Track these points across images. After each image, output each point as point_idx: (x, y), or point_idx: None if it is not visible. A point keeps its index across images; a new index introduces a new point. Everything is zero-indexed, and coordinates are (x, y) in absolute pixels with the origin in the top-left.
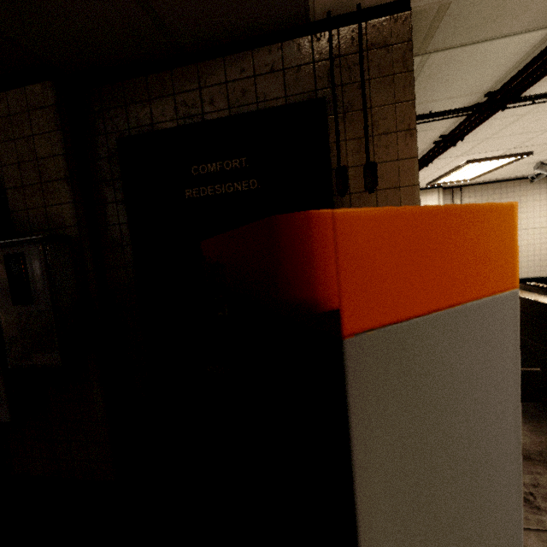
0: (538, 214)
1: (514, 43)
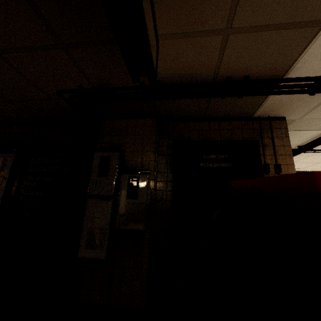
0: None
1: (313, 132)
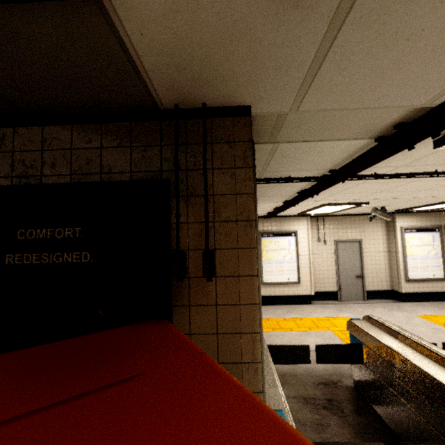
0: (376, 241)
1: (344, 144)
